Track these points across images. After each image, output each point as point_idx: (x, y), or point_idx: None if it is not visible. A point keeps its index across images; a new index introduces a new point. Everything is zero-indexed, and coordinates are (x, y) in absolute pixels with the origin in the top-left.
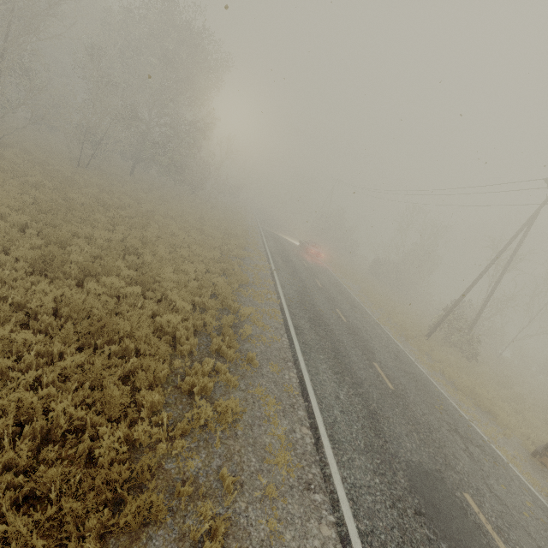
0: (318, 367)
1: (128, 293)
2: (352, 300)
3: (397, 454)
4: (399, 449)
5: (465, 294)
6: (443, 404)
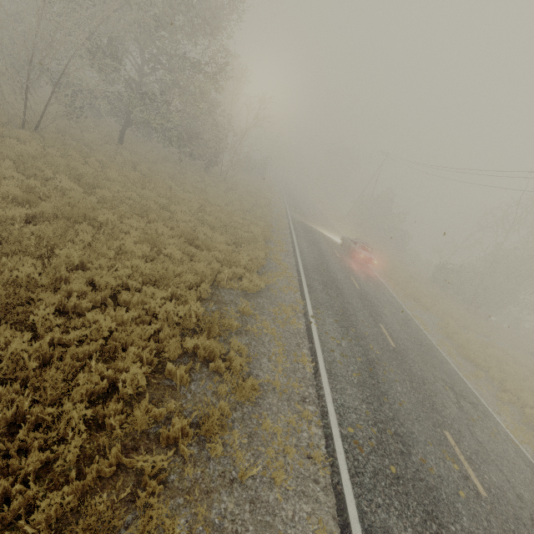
0: None
1: None
2: (445, 368)
3: None
4: None
5: None
6: None
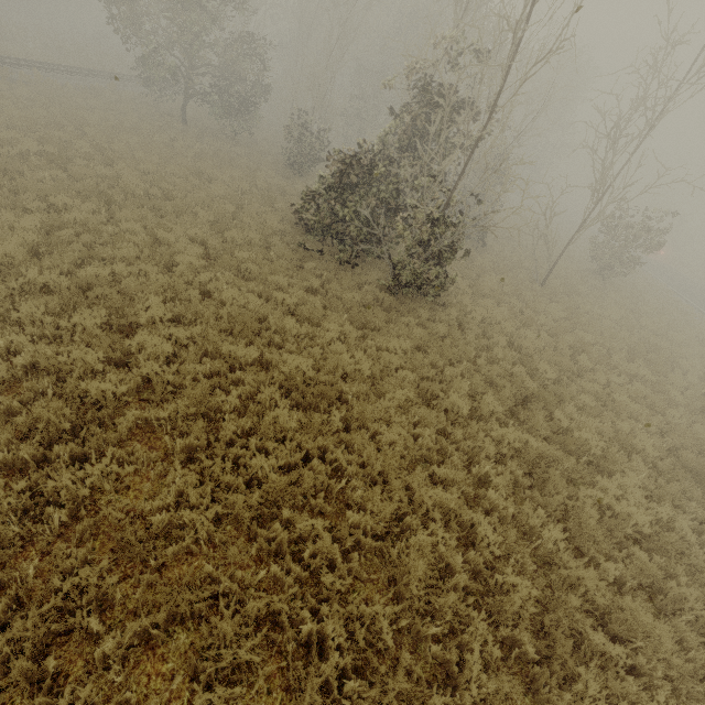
0: None
1: None
2: None
3: None
4: None
5: None
6: None
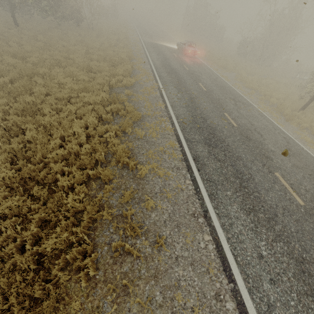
0: (229, 214)
1: (3, 212)
2: (233, 93)
3: None
4: None
5: None
6: None
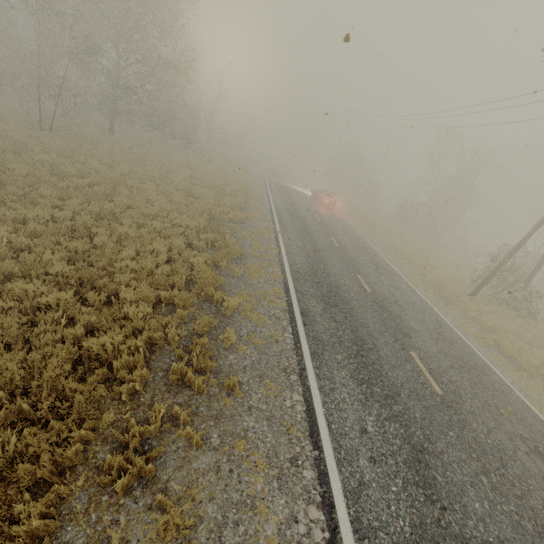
0: (333, 378)
1: (50, 303)
2: (376, 258)
3: (464, 533)
4: (465, 520)
5: (525, 240)
6: (509, 403)
